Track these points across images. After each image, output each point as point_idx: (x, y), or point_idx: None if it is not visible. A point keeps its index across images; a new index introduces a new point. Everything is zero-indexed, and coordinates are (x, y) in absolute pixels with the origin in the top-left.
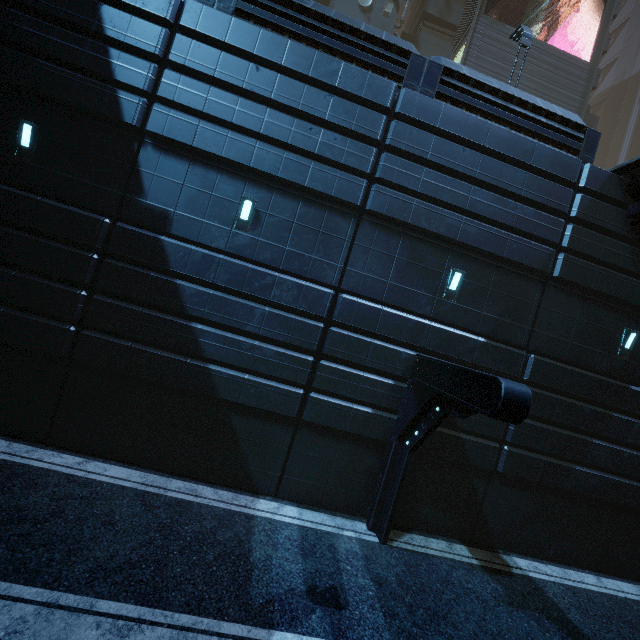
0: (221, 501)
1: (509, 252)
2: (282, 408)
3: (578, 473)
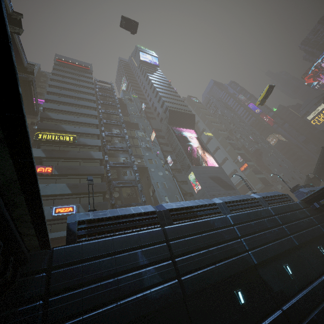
0: None
1: (317, 233)
2: None
3: None
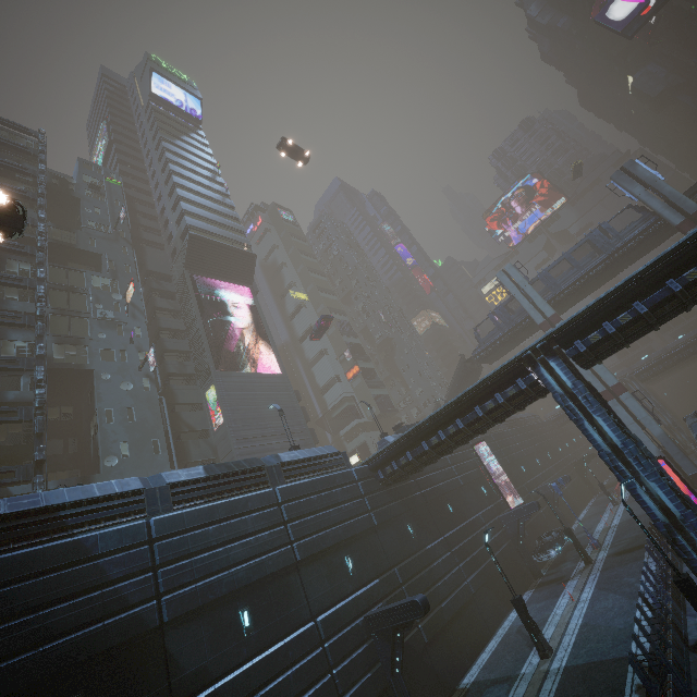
0: None
1: (358, 529)
2: None
3: (444, 607)
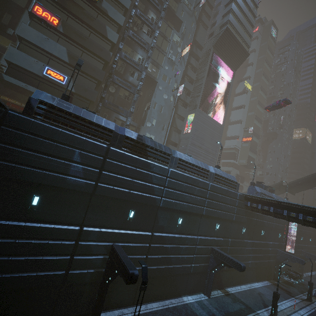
0: (178, 302)
1: (227, 217)
2: (187, 271)
3: None
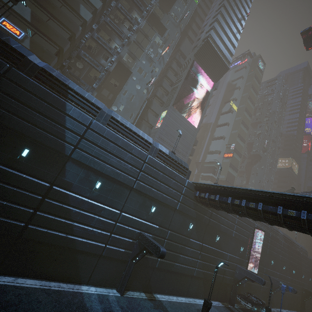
0: (70, 288)
1: (167, 202)
2: (97, 251)
3: (176, 265)
